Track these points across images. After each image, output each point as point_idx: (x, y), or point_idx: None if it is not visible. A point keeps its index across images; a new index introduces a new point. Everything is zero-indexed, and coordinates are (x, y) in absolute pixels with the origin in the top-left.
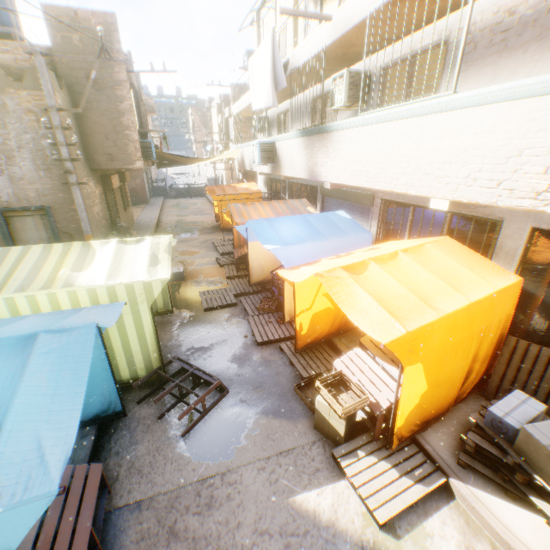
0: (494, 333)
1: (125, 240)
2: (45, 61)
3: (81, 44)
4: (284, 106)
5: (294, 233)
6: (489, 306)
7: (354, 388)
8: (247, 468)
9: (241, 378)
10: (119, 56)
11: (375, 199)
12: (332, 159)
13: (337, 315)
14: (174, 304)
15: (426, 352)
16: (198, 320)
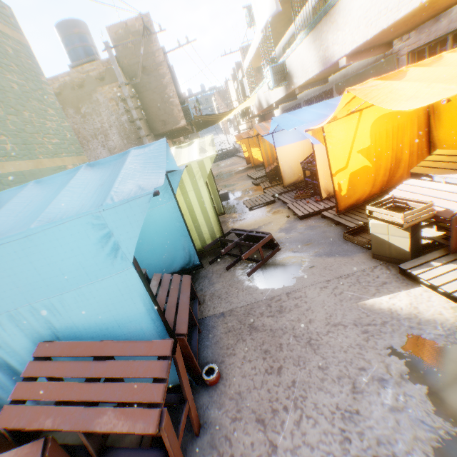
0: None
1: (180, 146)
2: None
3: (132, 45)
4: (287, 36)
5: (316, 114)
6: None
7: (412, 205)
8: (309, 288)
9: (290, 239)
10: (156, 44)
11: (399, 59)
12: (342, 30)
13: (376, 174)
14: (225, 212)
15: None
16: (245, 216)
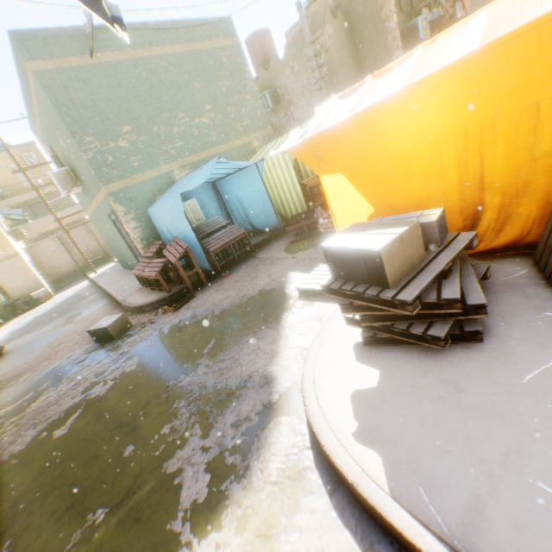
0: (533, 136)
1: (302, 127)
2: (334, 0)
3: None
4: None
5: None
6: (461, 85)
7: None
8: (293, 259)
9: None
10: None
11: None
12: None
13: None
14: None
15: (343, 162)
16: None
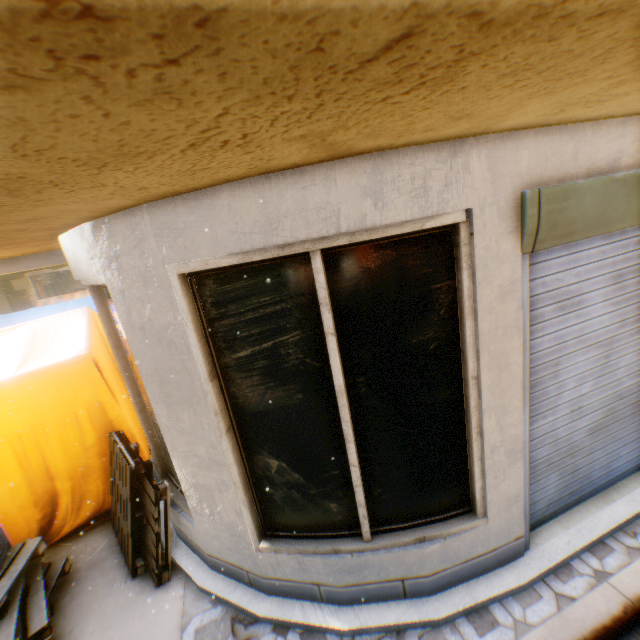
0: (83, 433)
1: None
2: None
3: None
4: None
5: None
6: (5, 401)
7: None
8: None
9: None
10: None
11: None
12: None
13: None
14: None
15: None
16: None
